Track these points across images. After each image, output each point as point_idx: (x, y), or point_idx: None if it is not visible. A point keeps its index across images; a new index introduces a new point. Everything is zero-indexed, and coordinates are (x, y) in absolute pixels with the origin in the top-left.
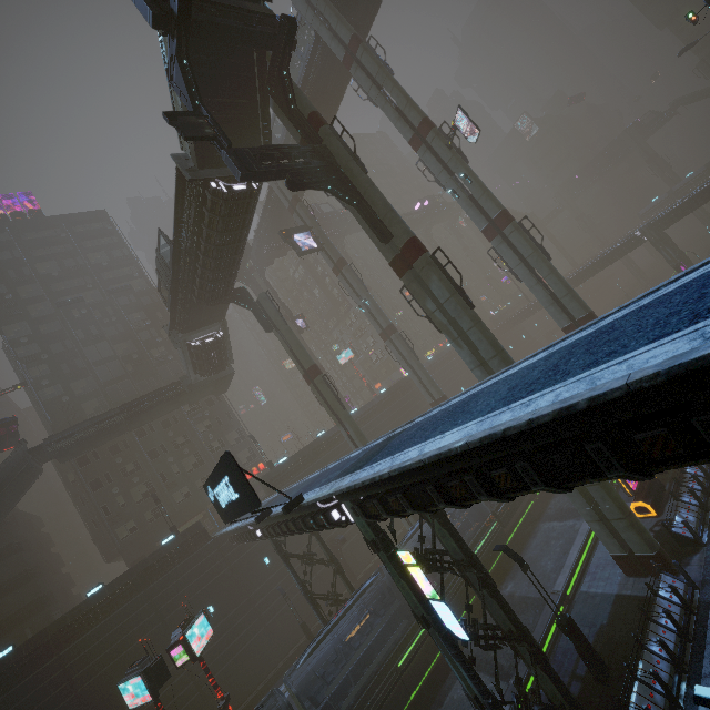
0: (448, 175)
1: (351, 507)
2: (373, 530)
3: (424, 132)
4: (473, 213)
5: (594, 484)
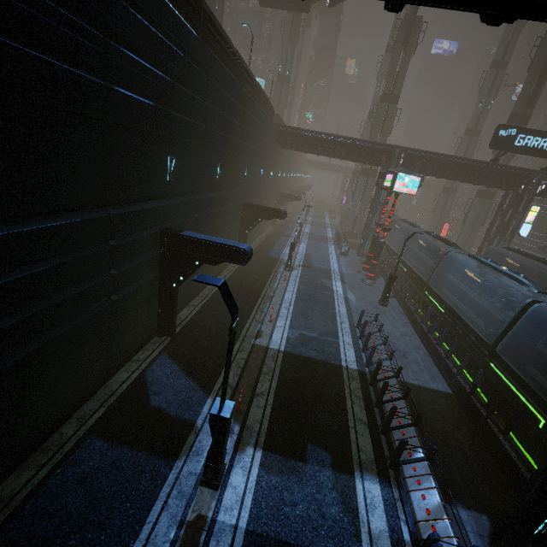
0: (487, 94)
1: (545, 185)
2: (533, 196)
3: (503, 67)
4: (475, 118)
5: (476, 231)
